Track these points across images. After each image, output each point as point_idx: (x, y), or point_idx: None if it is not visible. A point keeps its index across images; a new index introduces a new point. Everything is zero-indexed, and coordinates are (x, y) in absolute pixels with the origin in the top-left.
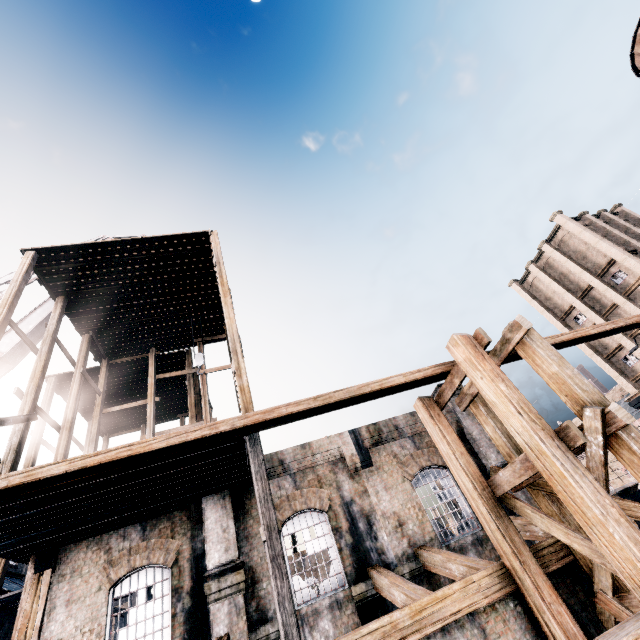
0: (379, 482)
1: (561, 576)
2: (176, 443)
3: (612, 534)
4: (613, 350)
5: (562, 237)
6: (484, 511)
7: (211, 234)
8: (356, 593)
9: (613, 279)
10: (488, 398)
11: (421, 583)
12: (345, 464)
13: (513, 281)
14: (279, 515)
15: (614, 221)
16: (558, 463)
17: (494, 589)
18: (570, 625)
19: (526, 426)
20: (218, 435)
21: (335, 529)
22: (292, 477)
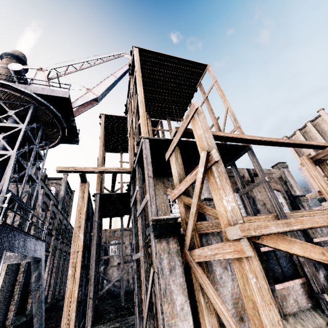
0: (256, 189)
1: None
2: (252, 139)
3: None
4: None
5: (319, 121)
6: None
7: (209, 66)
8: None
9: None
10: None
11: None
12: (244, 180)
13: (285, 136)
14: None
15: None
16: None
17: None
18: None
19: None
20: (262, 141)
21: (242, 199)
22: None
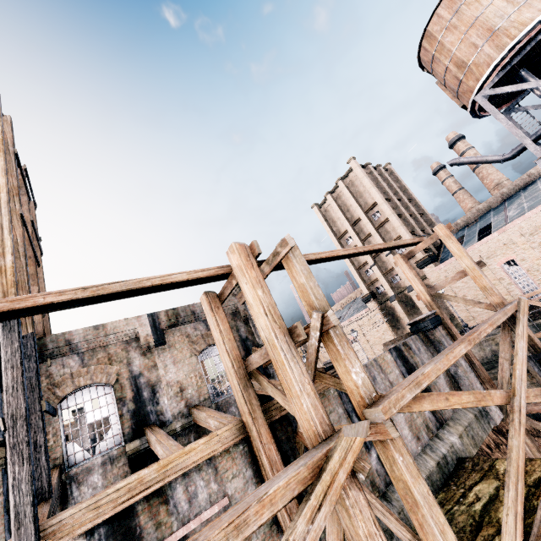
0: (169, 358)
1: (280, 422)
2: None
3: (302, 404)
4: (362, 264)
5: (352, 178)
6: (236, 384)
7: None
8: (130, 449)
9: (373, 216)
10: (248, 300)
11: (190, 432)
12: (139, 343)
13: (315, 204)
14: (59, 392)
15: (384, 175)
16: (282, 354)
17: (231, 438)
18: (274, 456)
19: (268, 325)
20: None
21: (119, 399)
22: (80, 356)
